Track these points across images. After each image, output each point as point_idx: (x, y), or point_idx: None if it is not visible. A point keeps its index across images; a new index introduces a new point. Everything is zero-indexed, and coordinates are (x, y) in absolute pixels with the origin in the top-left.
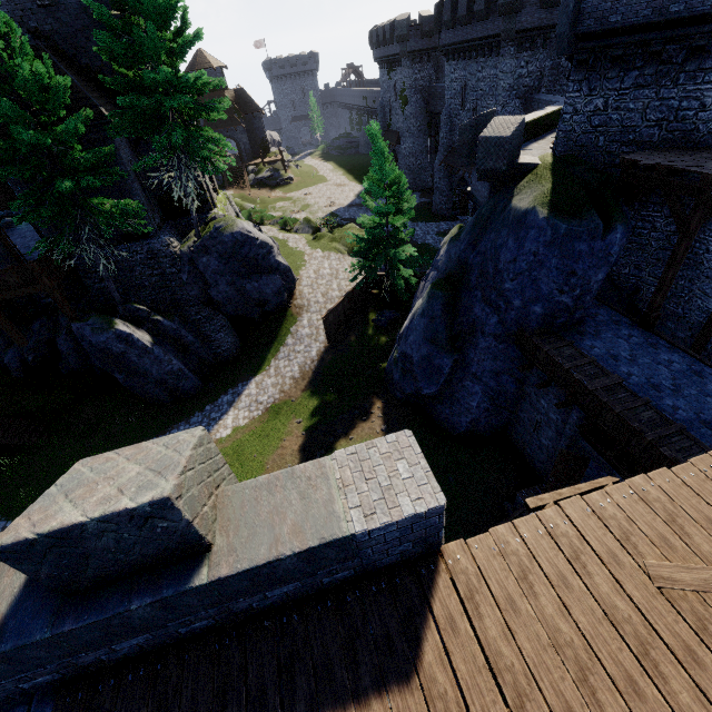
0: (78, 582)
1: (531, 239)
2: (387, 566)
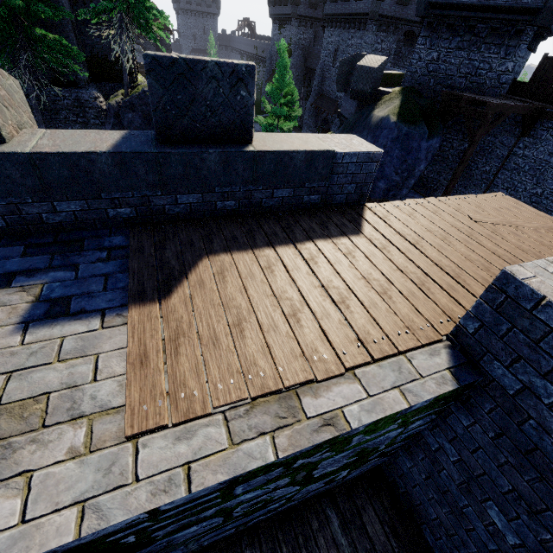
0: (174, 128)
1: (383, 136)
2: (336, 206)
